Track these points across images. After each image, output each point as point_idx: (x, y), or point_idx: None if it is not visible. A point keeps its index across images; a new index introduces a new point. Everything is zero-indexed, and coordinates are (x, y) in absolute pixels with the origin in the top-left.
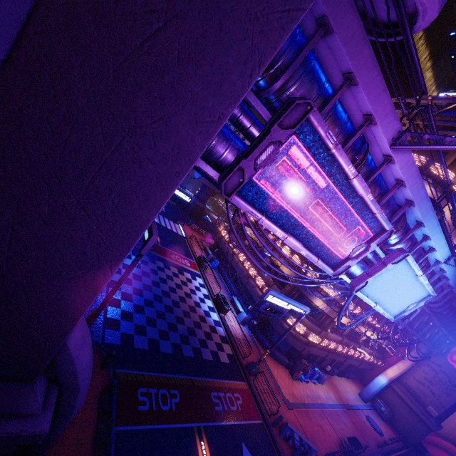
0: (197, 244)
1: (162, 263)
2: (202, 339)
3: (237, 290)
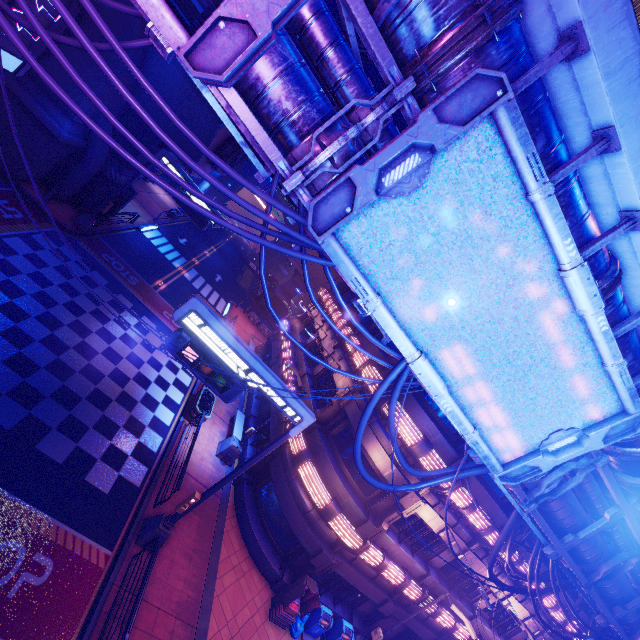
0: (233, 325)
1: (132, 304)
2: (81, 422)
3: (258, 410)
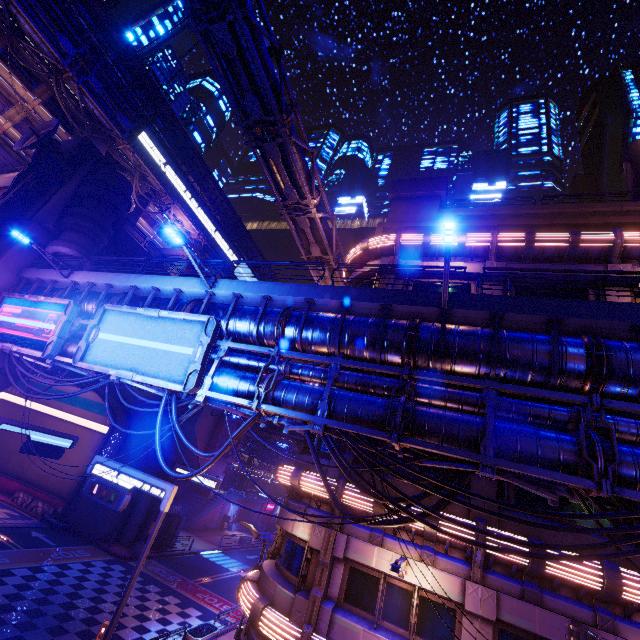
0: None
1: (161, 589)
2: None
3: None
